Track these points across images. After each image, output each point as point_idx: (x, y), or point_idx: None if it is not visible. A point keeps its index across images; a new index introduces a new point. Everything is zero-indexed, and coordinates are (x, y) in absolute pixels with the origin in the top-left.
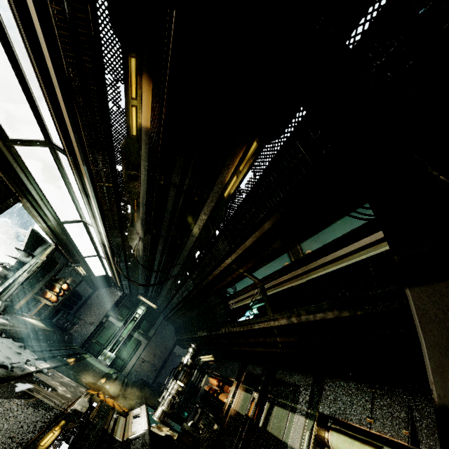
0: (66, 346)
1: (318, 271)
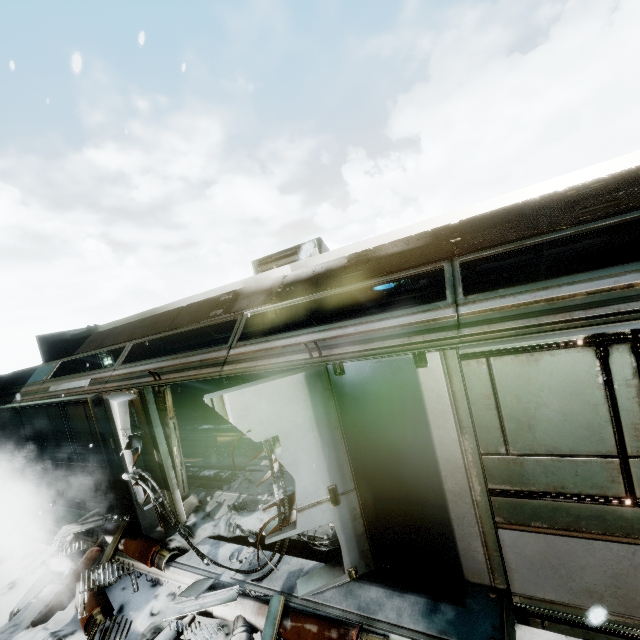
0: None
1: None
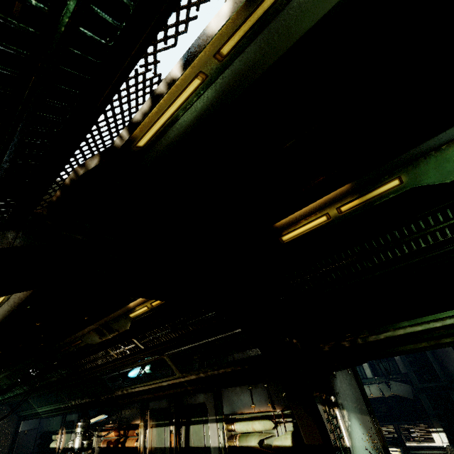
0: None
1: None
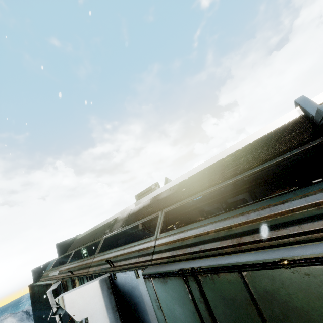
0: None
1: None
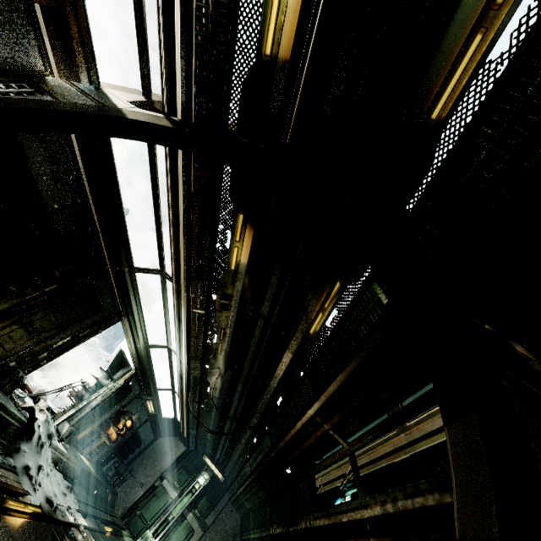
0: (107, 509)
1: (425, 443)
